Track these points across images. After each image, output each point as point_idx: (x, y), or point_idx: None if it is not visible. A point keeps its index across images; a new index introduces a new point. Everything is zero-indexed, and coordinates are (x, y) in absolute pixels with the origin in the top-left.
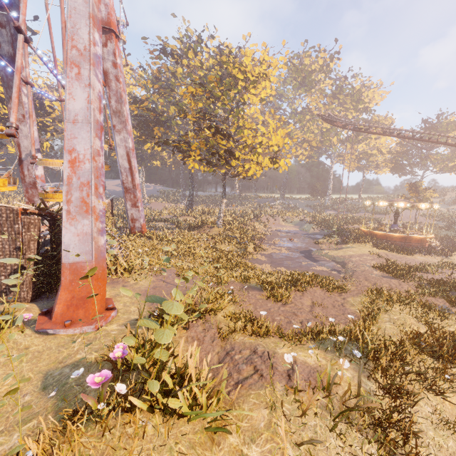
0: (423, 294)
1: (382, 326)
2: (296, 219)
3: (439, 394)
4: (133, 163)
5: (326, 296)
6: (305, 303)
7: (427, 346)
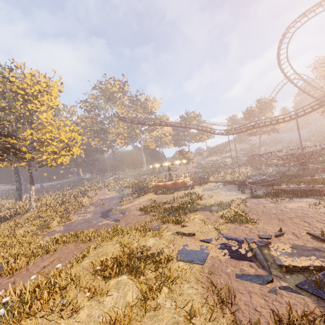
0: (151, 221)
1: (81, 264)
2: (118, 187)
3: (69, 317)
4: None
5: (76, 248)
6: (42, 264)
7: (101, 269)
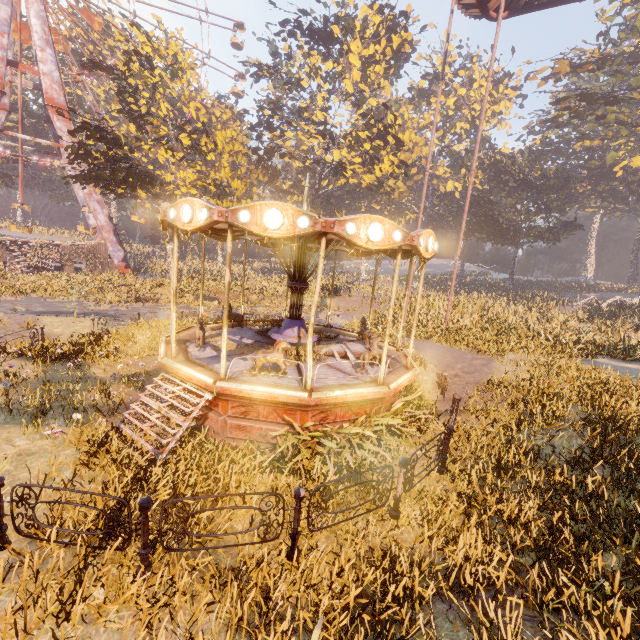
0: None
1: None
2: None
3: None
4: (93, 206)
5: None
6: None
7: None
